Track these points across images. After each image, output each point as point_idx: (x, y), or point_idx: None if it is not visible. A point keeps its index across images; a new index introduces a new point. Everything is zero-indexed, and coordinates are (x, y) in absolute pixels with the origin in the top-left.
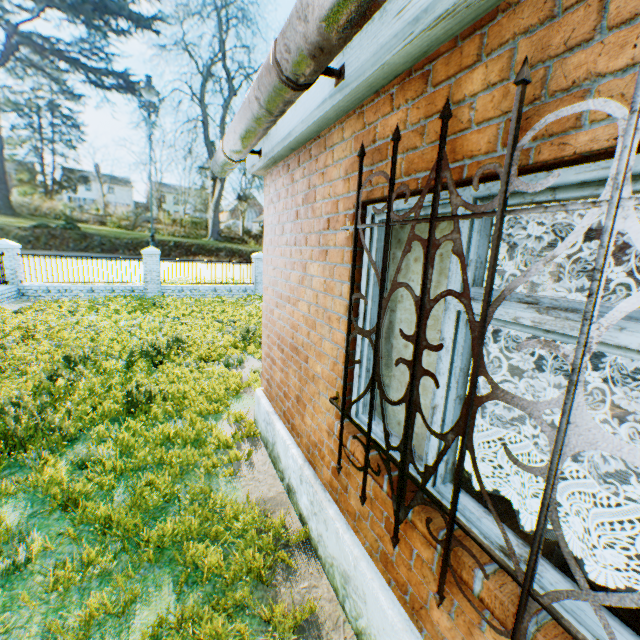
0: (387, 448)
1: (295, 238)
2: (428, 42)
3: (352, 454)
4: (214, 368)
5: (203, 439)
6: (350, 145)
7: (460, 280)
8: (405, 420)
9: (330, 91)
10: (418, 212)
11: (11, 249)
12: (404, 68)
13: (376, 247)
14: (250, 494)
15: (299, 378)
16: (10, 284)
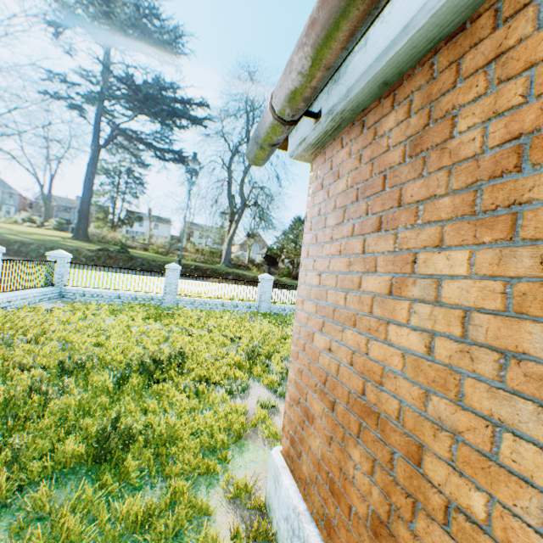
0: None
1: (377, 218)
2: None
3: None
4: (214, 395)
5: (185, 534)
6: None
7: None
8: None
9: None
10: None
11: (63, 258)
12: None
13: None
14: None
15: (384, 482)
16: (55, 286)
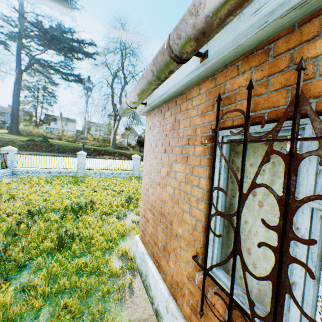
0: (252, 314)
1: (164, 149)
2: (274, 28)
3: (212, 304)
4: (110, 219)
5: (101, 269)
6: (205, 96)
7: (312, 184)
8: (272, 296)
9: (196, 66)
10: (275, 134)
11: (12, 151)
12: (250, 48)
13: (225, 156)
14: (131, 316)
15: (165, 234)
16: (9, 168)
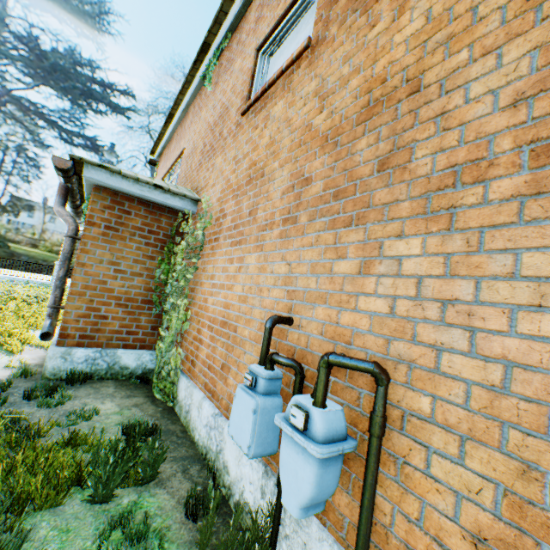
0: None
1: None
2: None
3: None
4: None
5: None
6: None
7: None
8: None
9: None
10: None
11: None
12: None
13: None
14: None
15: None
16: None
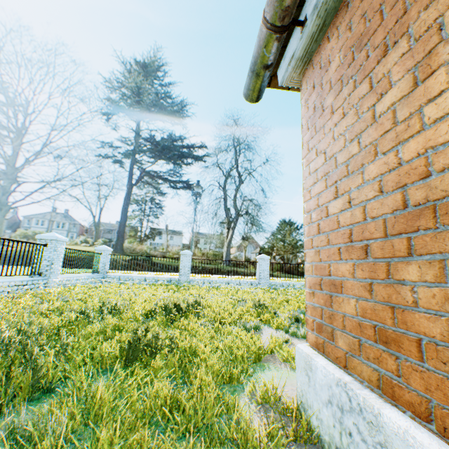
0: None
1: (381, 45)
2: None
3: None
4: (229, 328)
5: (215, 425)
6: None
7: None
8: None
9: None
10: None
11: (106, 250)
12: None
13: None
14: None
15: None
16: (100, 273)
